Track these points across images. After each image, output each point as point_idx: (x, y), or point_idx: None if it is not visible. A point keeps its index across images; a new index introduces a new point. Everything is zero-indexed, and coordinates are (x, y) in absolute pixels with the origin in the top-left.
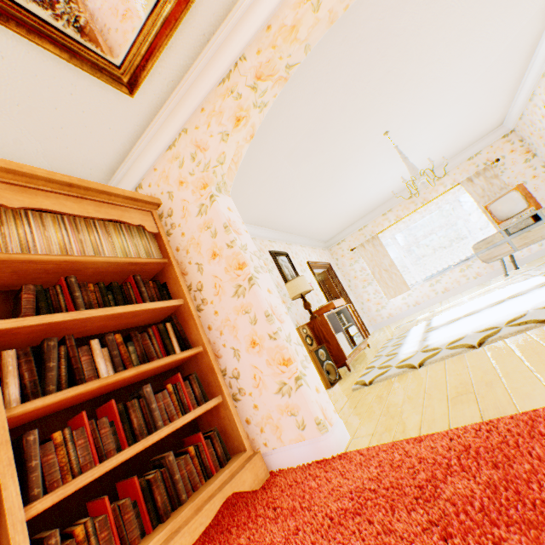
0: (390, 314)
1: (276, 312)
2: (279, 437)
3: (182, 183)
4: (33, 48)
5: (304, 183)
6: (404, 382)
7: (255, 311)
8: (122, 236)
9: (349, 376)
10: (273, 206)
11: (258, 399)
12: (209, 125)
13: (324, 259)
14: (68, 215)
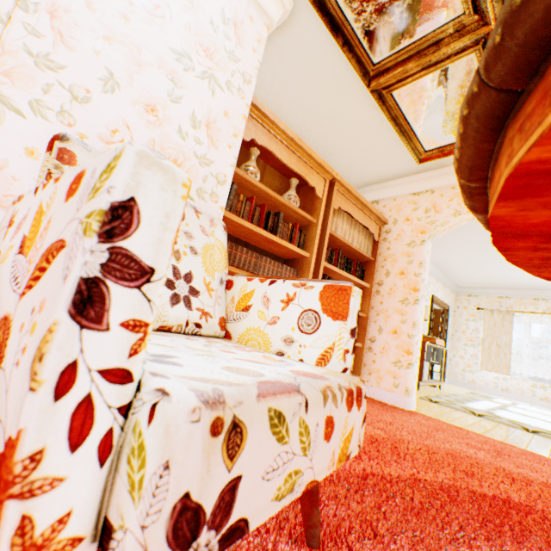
0: (473, 381)
1: (418, 325)
2: (378, 382)
3: (408, 220)
4: (394, 133)
5: (480, 241)
6: (461, 414)
7: (407, 317)
8: (362, 235)
9: (416, 392)
10: (440, 243)
11: (378, 359)
12: (451, 200)
13: (447, 300)
14: (351, 216)
